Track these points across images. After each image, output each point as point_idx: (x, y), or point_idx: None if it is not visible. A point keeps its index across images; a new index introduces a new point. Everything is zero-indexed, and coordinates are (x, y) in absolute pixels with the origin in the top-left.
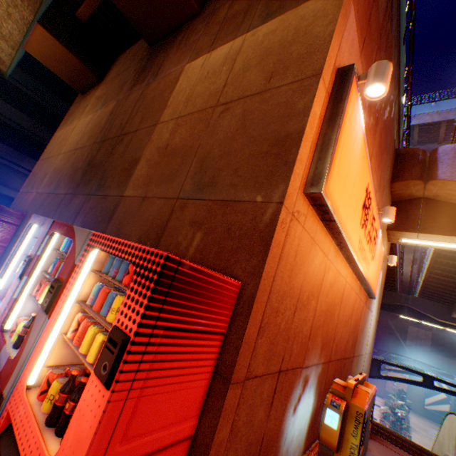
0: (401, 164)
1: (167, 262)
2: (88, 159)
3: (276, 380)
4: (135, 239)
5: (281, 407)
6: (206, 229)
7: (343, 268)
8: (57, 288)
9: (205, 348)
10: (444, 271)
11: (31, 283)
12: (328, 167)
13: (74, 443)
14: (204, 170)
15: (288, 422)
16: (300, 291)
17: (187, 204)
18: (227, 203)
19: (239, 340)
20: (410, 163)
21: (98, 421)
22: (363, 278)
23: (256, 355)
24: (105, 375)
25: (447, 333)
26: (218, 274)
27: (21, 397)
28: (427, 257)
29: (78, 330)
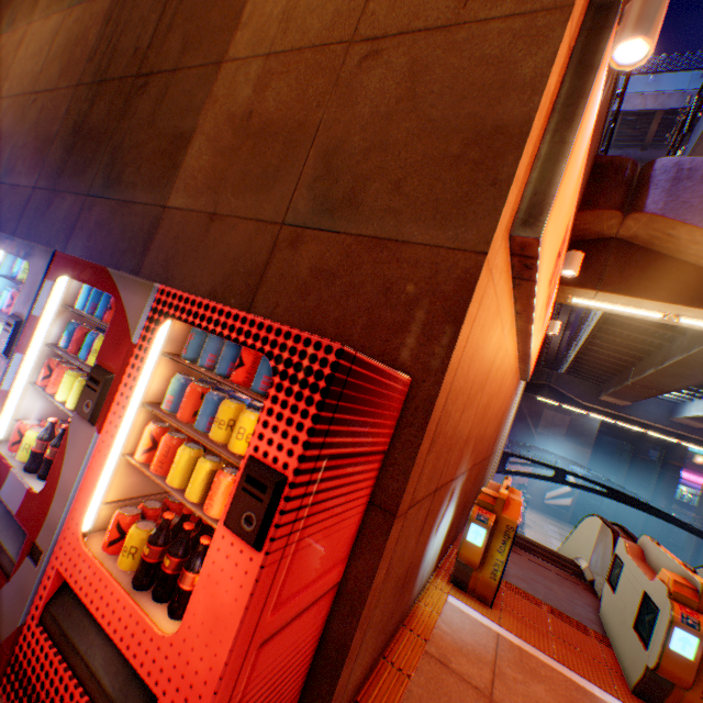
0: (598, 182)
1: (341, 360)
2: (71, 119)
3: (430, 501)
4: (205, 292)
5: (428, 531)
6: (344, 285)
7: (511, 344)
8: (105, 384)
9: (364, 474)
10: (606, 343)
11: (31, 365)
12: (555, 194)
13: (208, 620)
14: (334, 176)
15: (430, 544)
16: (472, 384)
17: (304, 237)
18: (382, 244)
19: (409, 461)
20: (611, 182)
21: (249, 593)
22: (528, 357)
23: (422, 476)
24: (250, 531)
25: (587, 419)
26: (390, 370)
27: (77, 552)
28: (590, 323)
29: (153, 451)
